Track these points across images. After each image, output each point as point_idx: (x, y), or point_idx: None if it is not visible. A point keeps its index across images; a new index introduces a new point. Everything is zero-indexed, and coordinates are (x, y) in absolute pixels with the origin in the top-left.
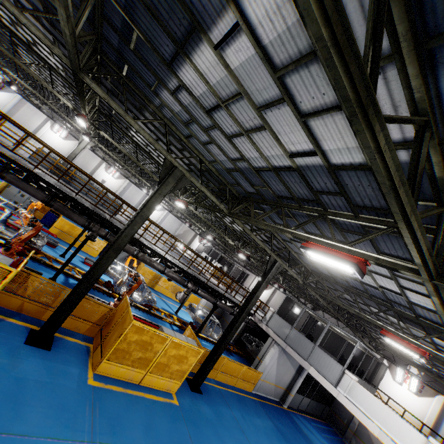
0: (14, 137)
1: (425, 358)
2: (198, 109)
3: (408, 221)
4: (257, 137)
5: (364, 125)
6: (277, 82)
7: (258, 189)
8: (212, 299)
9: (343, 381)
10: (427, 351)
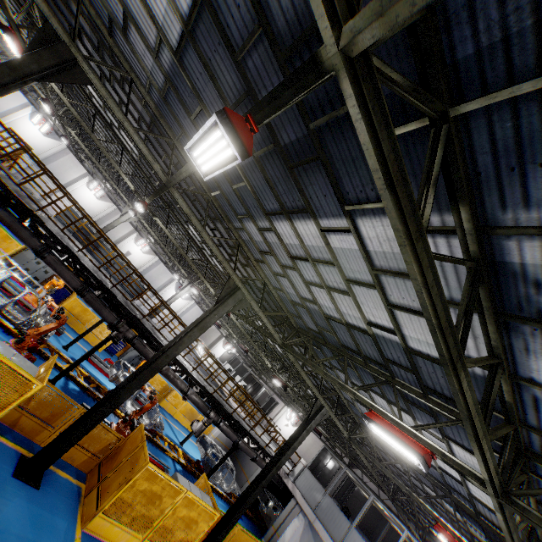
0: (42, 185)
1: None
2: (281, 250)
3: (480, 445)
4: (337, 295)
5: (453, 373)
6: (372, 275)
7: (322, 330)
8: (234, 436)
9: None
10: None
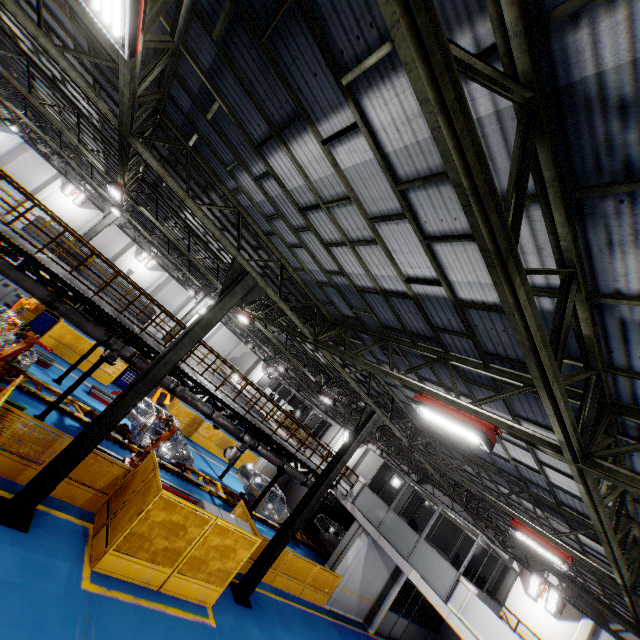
0: (3, 195)
1: (568, 563)
2: (288, 204)
3: (550, 390)
4: (364, 251)
5: (503, 278)
6: (398, 196)
7: (358, 313)
8: (278, 460)
9: (456, 594)
10: (571, 554)
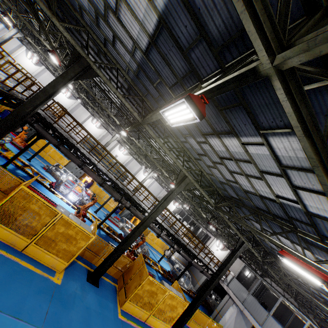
0: (70, 125)
1: None
2: (213, 153)
3: None
4: (253, 179)
5: None
6: (280, 170)
7: (241, 198)
8: (189, 258)
9: None
10: None
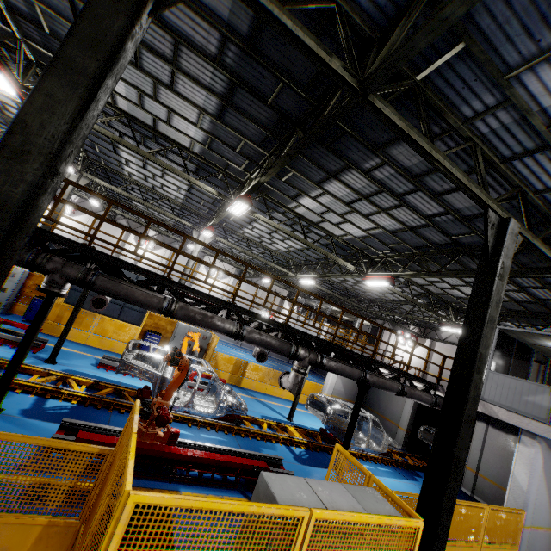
0: None
1: None
2: None
3: None
4: None
5: None
6: None
7: None
8: (355, 371)
9: None
10: None
